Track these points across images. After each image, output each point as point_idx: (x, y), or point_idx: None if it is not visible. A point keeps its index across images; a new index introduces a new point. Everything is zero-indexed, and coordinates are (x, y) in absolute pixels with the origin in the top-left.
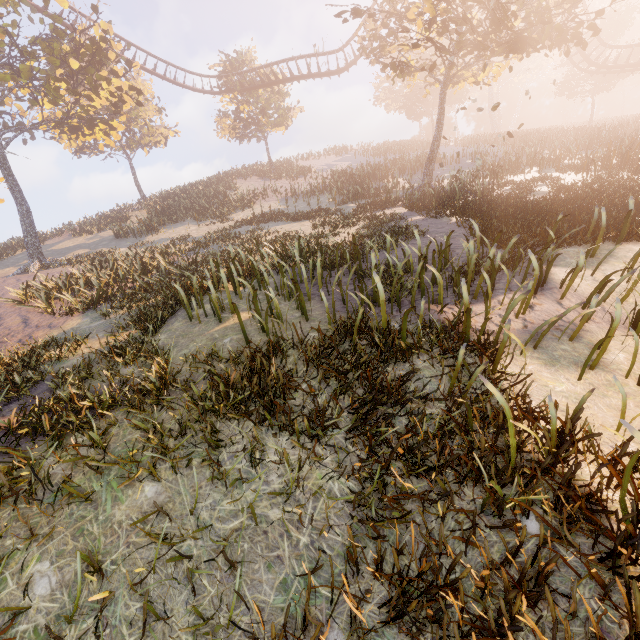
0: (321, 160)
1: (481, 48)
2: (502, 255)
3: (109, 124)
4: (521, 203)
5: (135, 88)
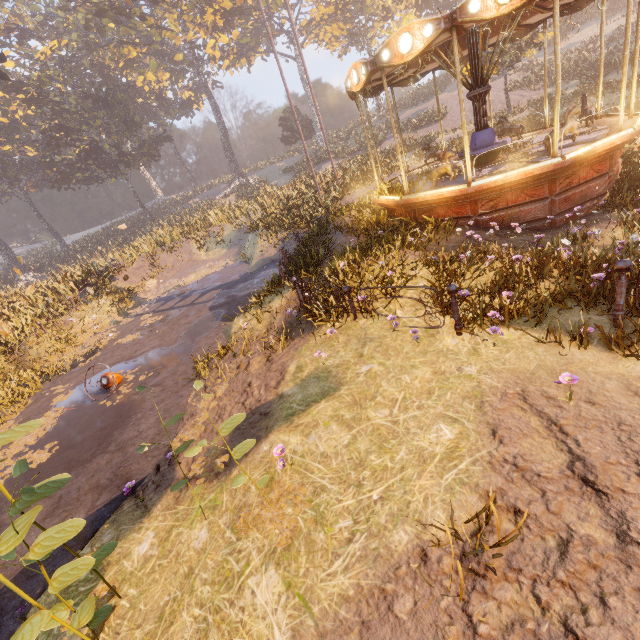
0: None
1: None
2: None
3: None
4: None
5: None
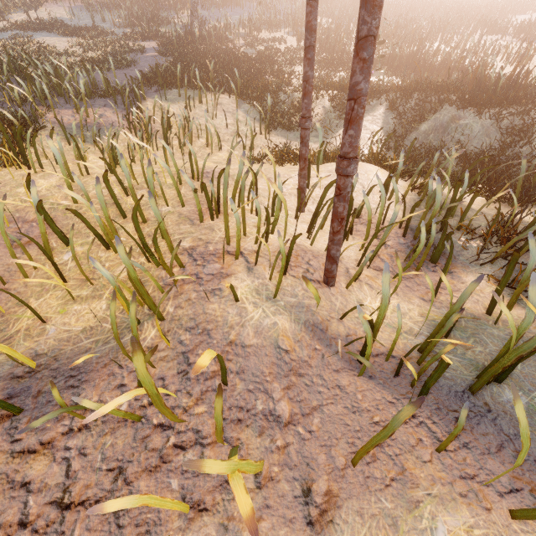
0: None
1: None
2: (91, 81)
3: None
4: (216, 56)
5: None
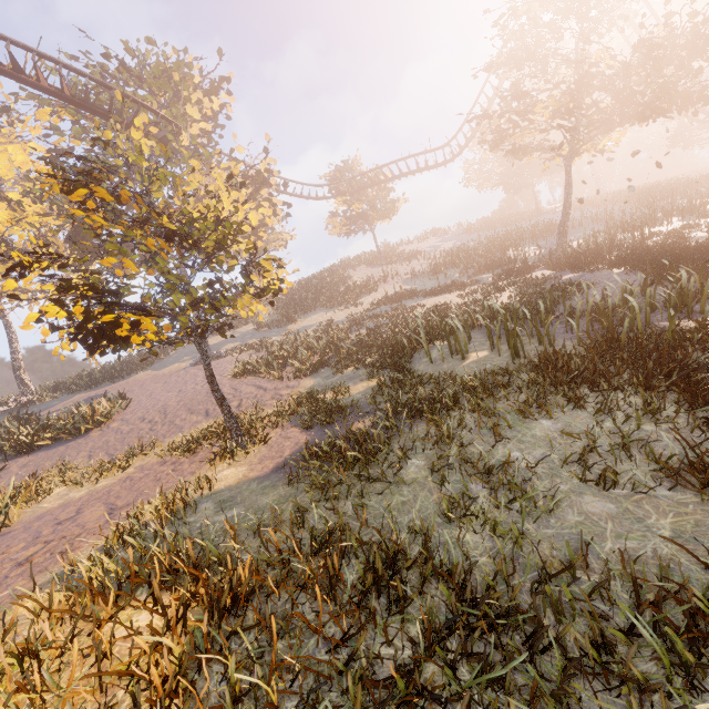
0: (421, 243)
1: (608, 124)
2: None
3: (258, 235)
4: (686, 247)
5: (286, 203)
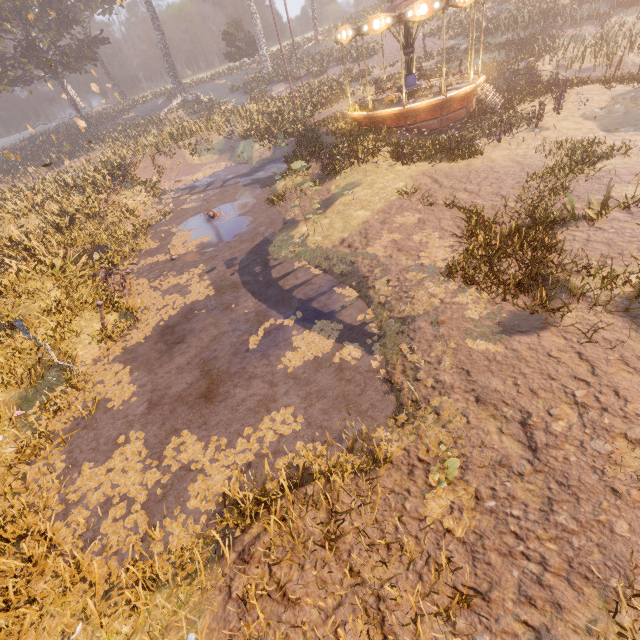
0: None
1: None
2: (588, 13)
3: None
4: None
5: None
